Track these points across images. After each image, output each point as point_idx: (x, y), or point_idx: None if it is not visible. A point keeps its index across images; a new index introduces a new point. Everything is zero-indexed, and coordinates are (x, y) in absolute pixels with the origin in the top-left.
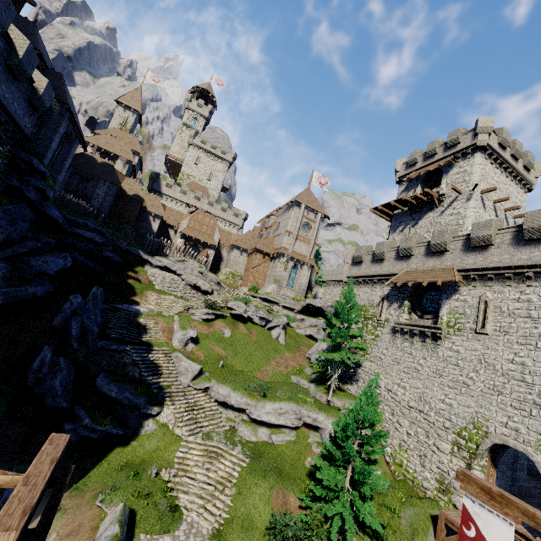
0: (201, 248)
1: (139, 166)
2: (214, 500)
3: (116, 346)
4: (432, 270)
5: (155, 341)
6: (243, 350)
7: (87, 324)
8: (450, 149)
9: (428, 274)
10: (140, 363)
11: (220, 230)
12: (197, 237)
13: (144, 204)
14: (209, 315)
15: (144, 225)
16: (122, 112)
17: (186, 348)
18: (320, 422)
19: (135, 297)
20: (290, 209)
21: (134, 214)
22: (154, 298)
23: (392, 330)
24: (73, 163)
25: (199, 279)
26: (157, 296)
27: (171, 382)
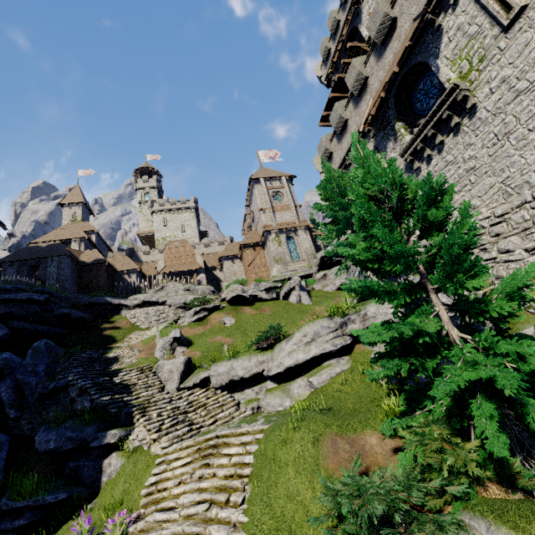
0: (189, 277)
1: (105, 246)
2: (207, 530)
3: (54, 383)
4: (395, 57)
5: (128, 365)
6: (256, 328)
7: (20, 379)
8: (347, 2)
9: (393, 64)
10: (88, 386)
11: (204, 256)
12: (178, 269)
13: (106, 263)
14: (199, 314)
15: (122, 286)
16: (69, 211)
17: (174, 355)
18: (373, 315)
19: (115, 343)
20: (252, 191)
21: (102, 277)
22: (139, 336)
23: (407, 171)
24: (17, 258)
25: (187, 296)
26: (143, 332)
27: (150, 396)
